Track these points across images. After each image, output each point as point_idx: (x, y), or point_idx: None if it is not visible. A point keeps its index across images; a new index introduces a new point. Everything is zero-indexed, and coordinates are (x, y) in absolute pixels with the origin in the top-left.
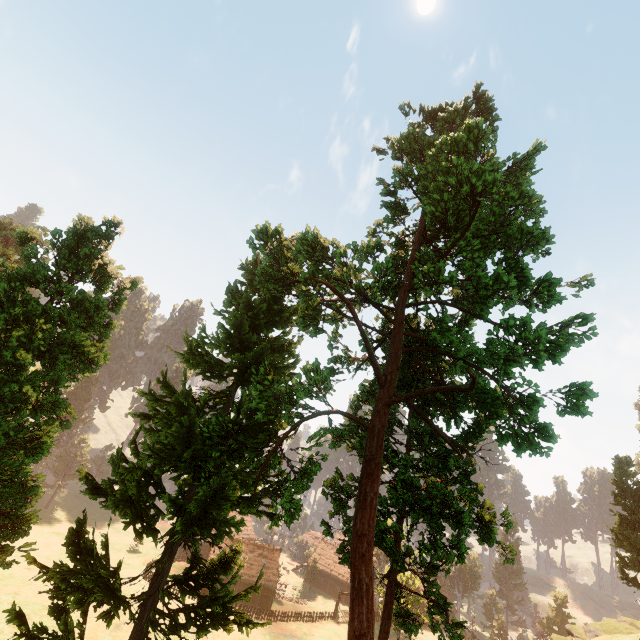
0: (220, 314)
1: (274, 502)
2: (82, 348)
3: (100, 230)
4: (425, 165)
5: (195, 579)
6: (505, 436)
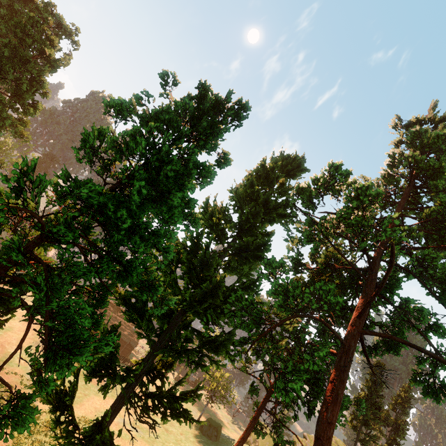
0: (234, 194)
1: (248, 358)
2: (191, 211)
3: (233, 108)
4: (444, 166)
5: (153, 371)
6: (418, 381)
